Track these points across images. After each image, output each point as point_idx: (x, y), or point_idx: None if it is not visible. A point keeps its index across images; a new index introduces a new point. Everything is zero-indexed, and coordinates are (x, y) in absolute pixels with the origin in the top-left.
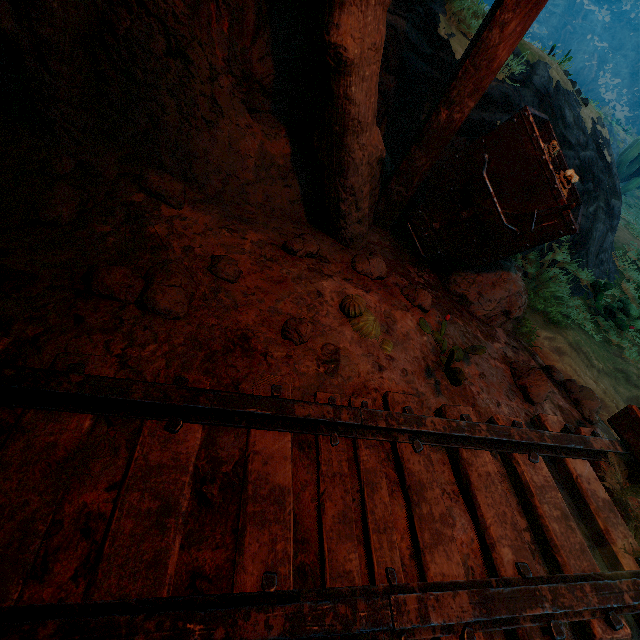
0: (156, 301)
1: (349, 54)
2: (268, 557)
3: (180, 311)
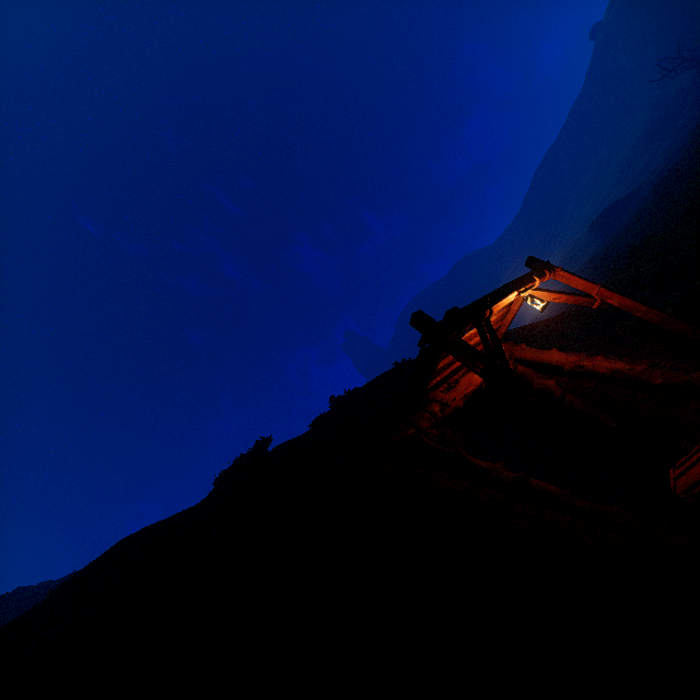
0: None
1: (660, 383)
2: None
3: None
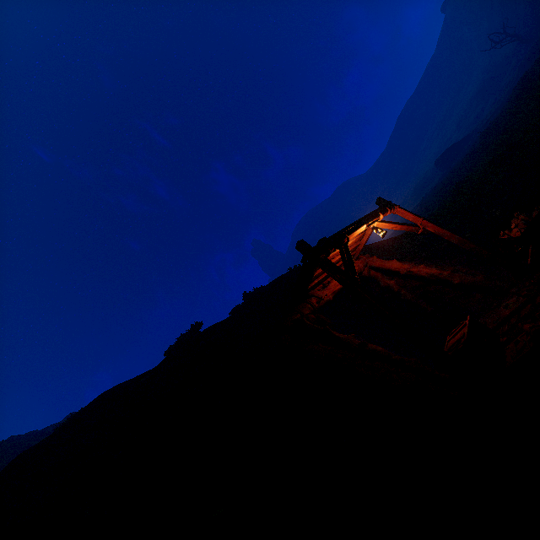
0: None
1: (458, 282)
2: None
3: None
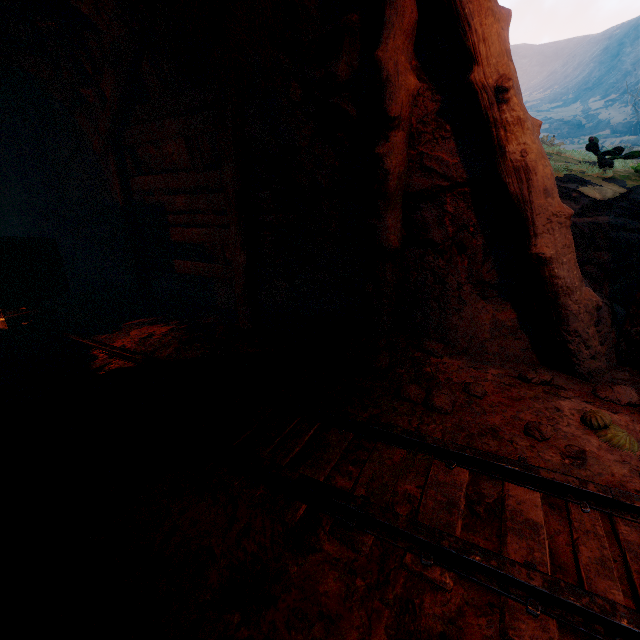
0: (434, 401)
1: (546, 255)
2: (527, 556)
3: (447, 408)
